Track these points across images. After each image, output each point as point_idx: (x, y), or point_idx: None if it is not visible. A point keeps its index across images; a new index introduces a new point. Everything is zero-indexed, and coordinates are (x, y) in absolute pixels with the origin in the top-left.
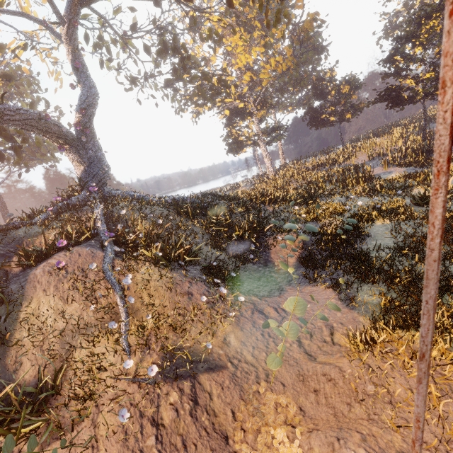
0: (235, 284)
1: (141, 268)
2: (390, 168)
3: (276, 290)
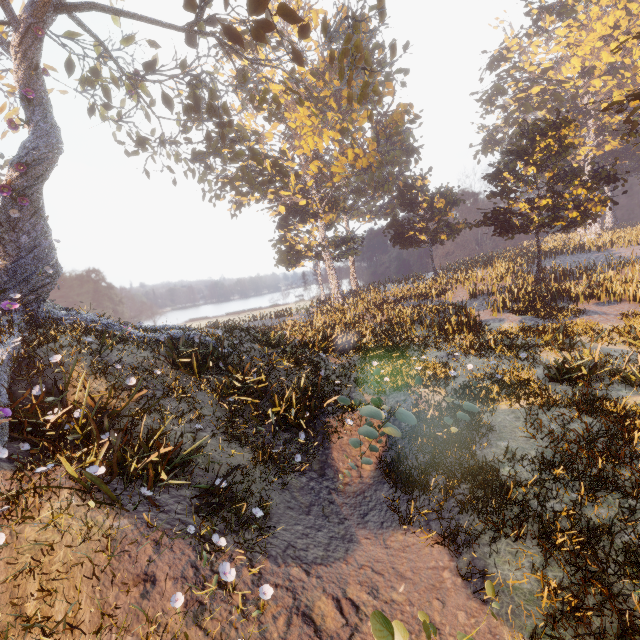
0: (259, 536)
1: (44, 506)
2: (500, 314)
3: (339, 541)
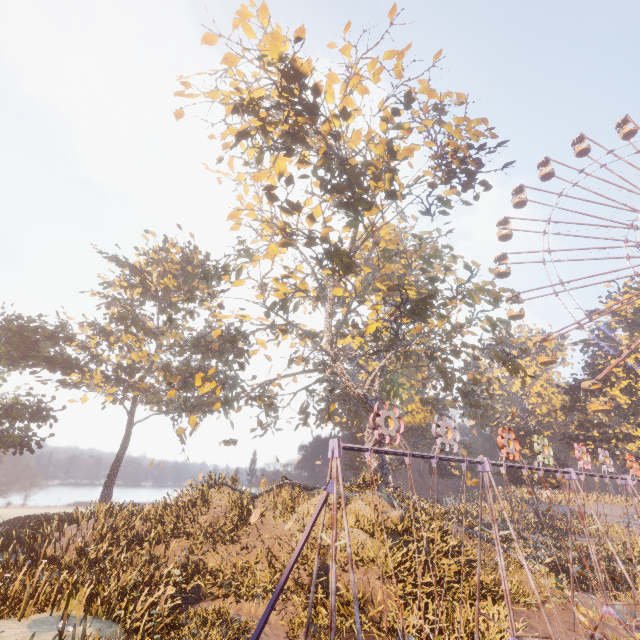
0: None
1: None
2: (529, 534)
3: None
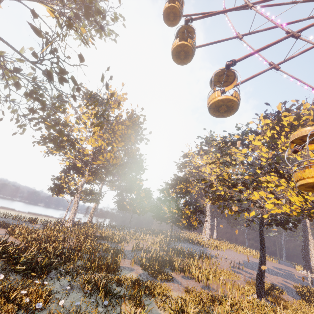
0: None
1: None
2: (136, 265)
3: None
